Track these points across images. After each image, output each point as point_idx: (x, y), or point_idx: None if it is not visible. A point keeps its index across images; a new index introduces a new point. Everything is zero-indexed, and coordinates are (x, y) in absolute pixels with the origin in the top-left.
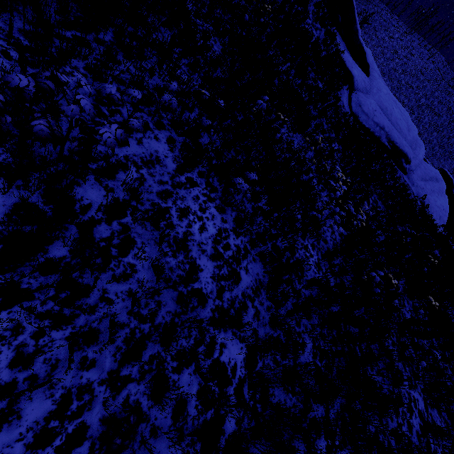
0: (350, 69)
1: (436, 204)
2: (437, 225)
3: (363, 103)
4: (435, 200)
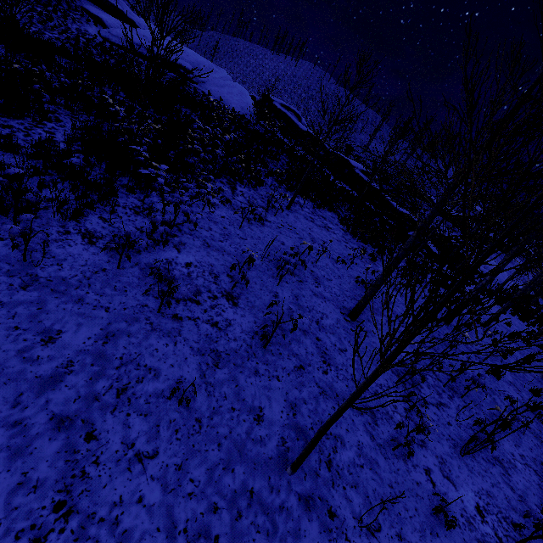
0: (96, 14)
1: (234, 99)
2: (240, 112)
3: (111, 30)
4: (233, 96)
